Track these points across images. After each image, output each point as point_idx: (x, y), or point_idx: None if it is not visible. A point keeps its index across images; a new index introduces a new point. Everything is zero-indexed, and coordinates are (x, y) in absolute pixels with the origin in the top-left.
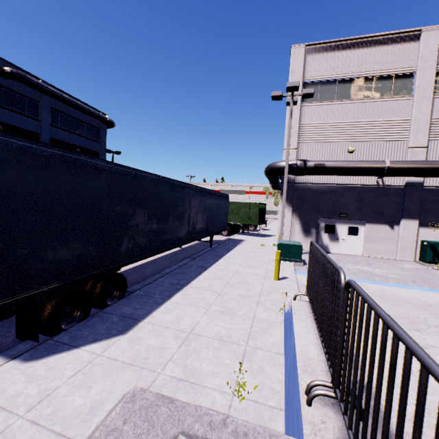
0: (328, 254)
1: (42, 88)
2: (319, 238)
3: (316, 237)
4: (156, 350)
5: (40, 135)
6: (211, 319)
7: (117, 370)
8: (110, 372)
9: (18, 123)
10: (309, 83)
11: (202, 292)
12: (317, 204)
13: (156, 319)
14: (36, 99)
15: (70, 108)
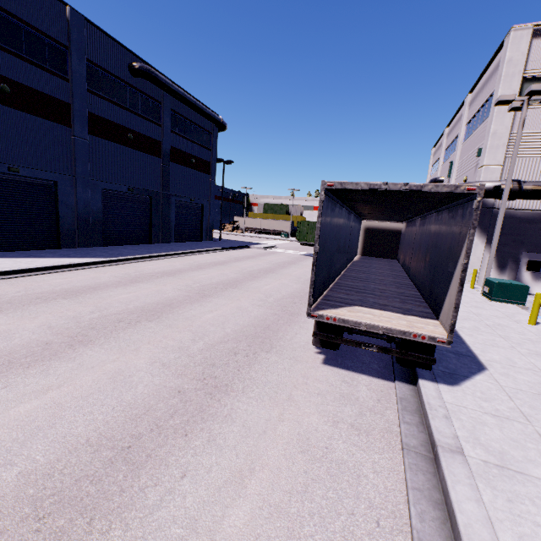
0: (530, 295)
1: (167, 86)
2: (517, 276)
3: (514, 275)
4: (540, 385)
5: (162, 144)
6: (539, 361)
7: (540, 399)
8: (536, 399)
9: (144, 130)
10: (531, 78)
11: (480, 333)
12: (520, 235)
13: (488, 357)
14: (158, 99)
15: (186, 108)
